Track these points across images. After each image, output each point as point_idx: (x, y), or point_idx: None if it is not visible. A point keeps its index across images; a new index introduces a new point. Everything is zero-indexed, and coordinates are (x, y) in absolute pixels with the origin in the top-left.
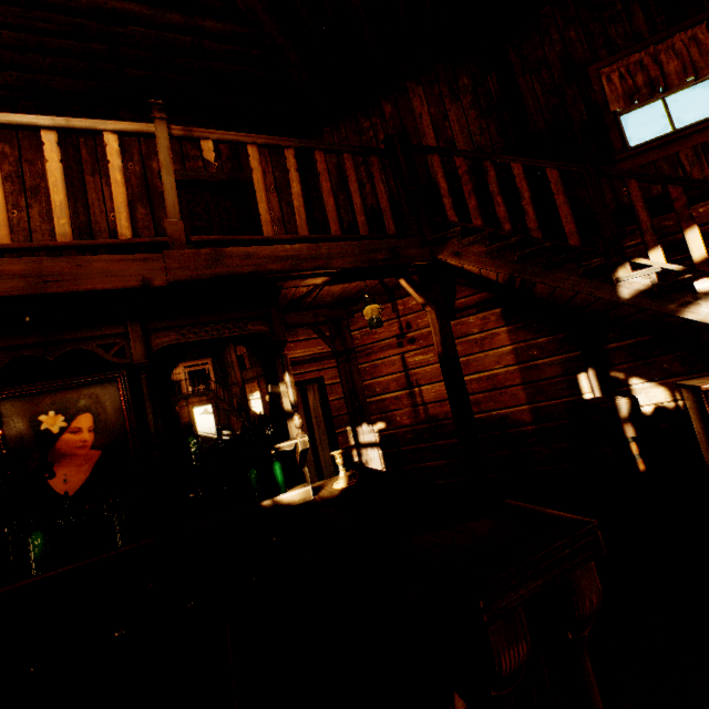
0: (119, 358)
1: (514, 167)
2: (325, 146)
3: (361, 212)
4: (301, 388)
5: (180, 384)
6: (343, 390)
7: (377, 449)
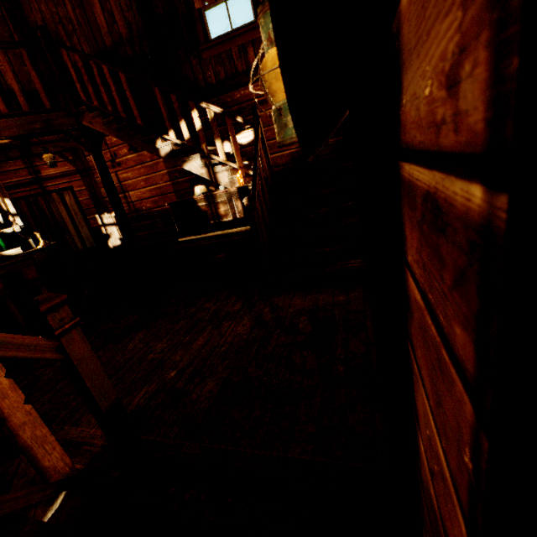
0: None
1: (104, 68)
2: None
3: (20, 94)
4: (60, 193)
5: None
6: (89, 194)
7: (115, 226)
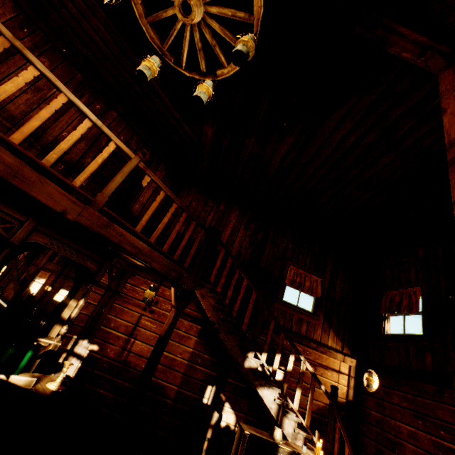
0: (4, 231)
1: (245, 281)
2: (190, 213)
3: (182, 248)
4: None
5: (18, 263)
6: (94, 311)
7: (80, 361)
